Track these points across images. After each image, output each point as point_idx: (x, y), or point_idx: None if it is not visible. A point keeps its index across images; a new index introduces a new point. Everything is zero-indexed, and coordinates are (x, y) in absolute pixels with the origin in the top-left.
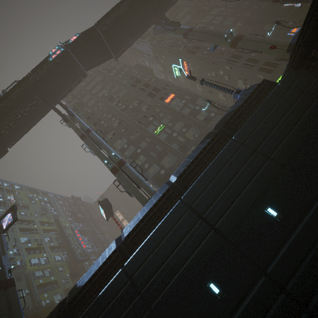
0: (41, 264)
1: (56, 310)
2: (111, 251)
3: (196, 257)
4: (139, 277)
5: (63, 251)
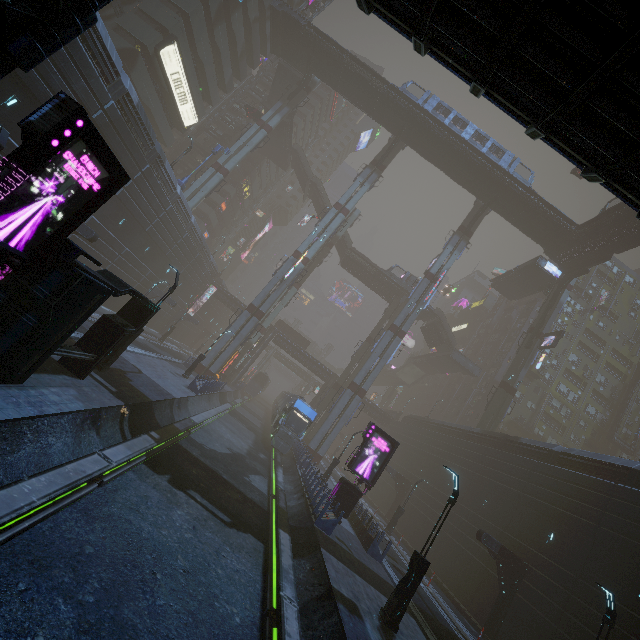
0: (567, 398)
1: (502, 435)
2: (547, 447)
3: (565, 514)
4: (535, 476)
5: (606, 409)
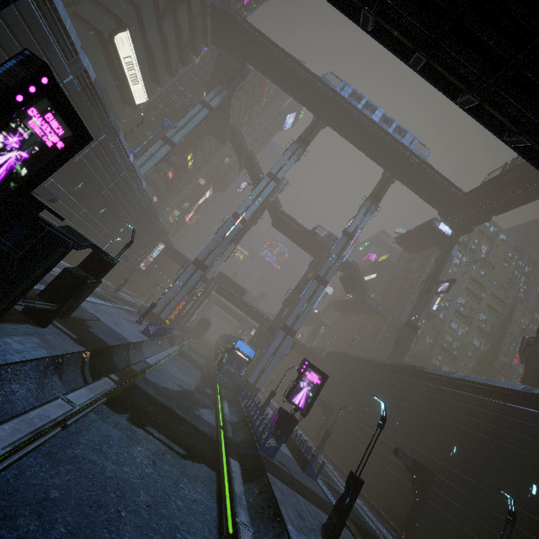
0: (457, 333)
1: (410, 366)
2: (447, 374)
3: (465, 430)
4: (439, 399)
5: (487, 342)
